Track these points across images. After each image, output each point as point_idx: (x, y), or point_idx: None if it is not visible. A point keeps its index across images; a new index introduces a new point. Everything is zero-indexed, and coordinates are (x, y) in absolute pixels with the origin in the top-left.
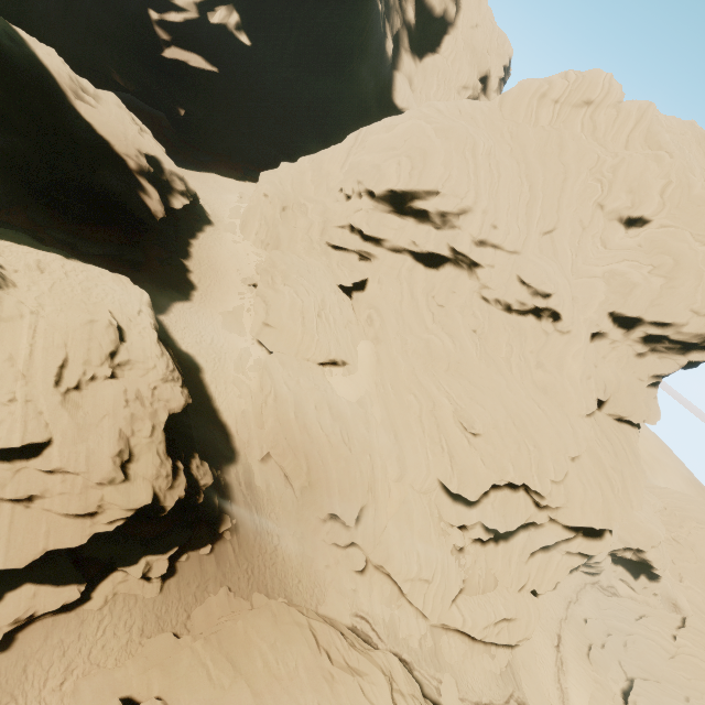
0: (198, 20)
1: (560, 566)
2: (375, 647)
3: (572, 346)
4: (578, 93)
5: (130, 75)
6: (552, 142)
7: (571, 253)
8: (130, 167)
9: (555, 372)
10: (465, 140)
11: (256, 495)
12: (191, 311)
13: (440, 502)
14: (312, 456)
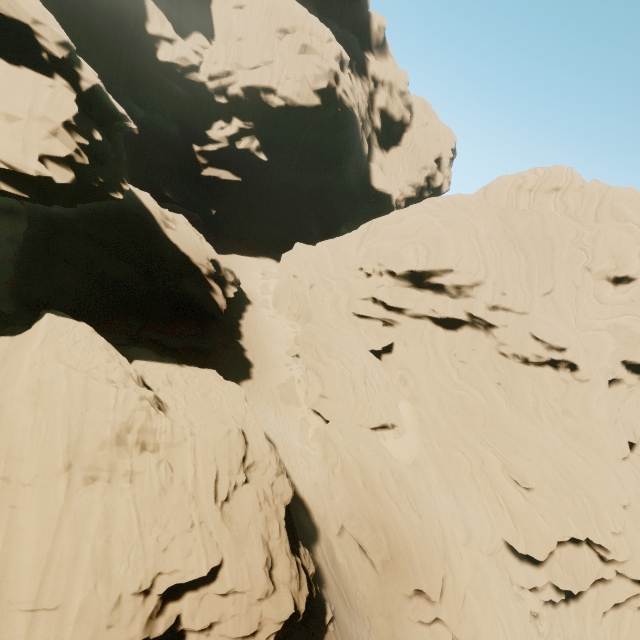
0: (228, 147)
1: (633, 624)
2: None
3: (593, 393)
4: (547, 183)
5: (178, 191)
6: (535, 222)
7: (571, 310)
8: (203, 273)
9: (583, 418)
10: (469, 228)
11: (340, 573)
12: (254, 388)
13: (506, 563)
14: (388, 527)
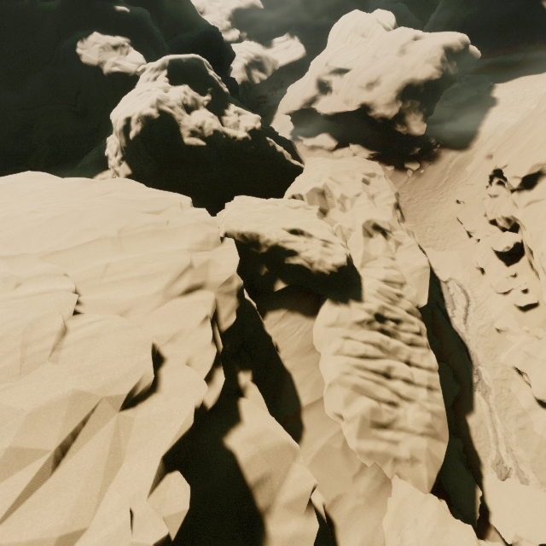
0: None
1: None
2: (449, 313)
3: None
4: None
5: None
6: None
7: None
8: None
9: None
10: None
11: (457, 174)
12: (532, 79)
13: None
14: (522, 127)
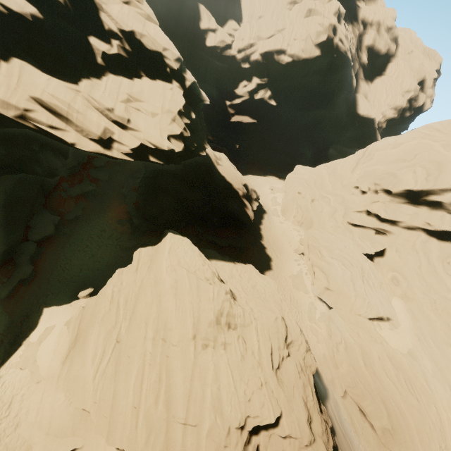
0: (248, 99)
1: None
2: None
3: None
4: None
5: (215, 134)
6: None
7: None
8: (239, 195)
9: None
10: None
11: (345, 427)
12: (274, 277)
13: None
14: (388, 403)
